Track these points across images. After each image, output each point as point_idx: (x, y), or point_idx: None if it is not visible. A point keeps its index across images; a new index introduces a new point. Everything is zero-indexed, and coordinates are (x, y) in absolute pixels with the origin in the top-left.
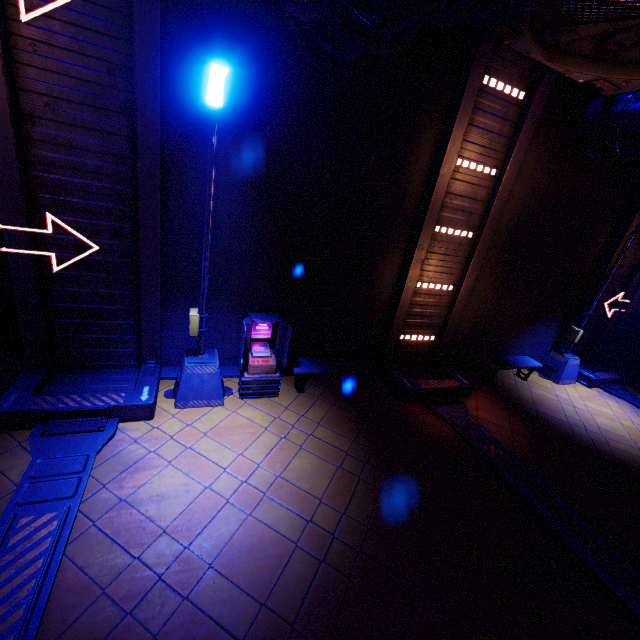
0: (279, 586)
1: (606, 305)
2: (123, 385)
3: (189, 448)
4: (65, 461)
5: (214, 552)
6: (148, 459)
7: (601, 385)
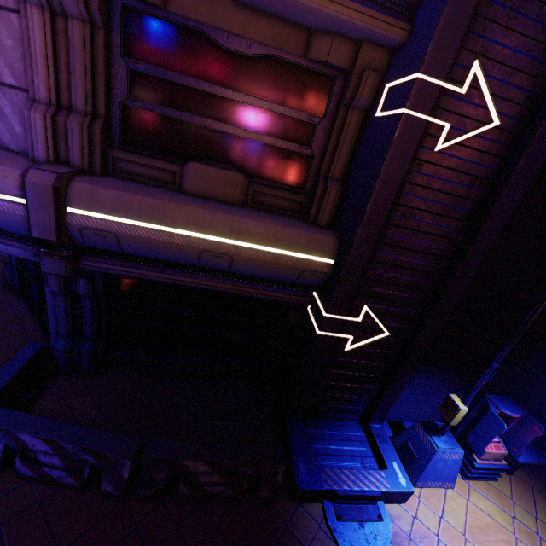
0: None
1: None
2: (361, 448)
3: None
4: None
5: None
6: None
7: None
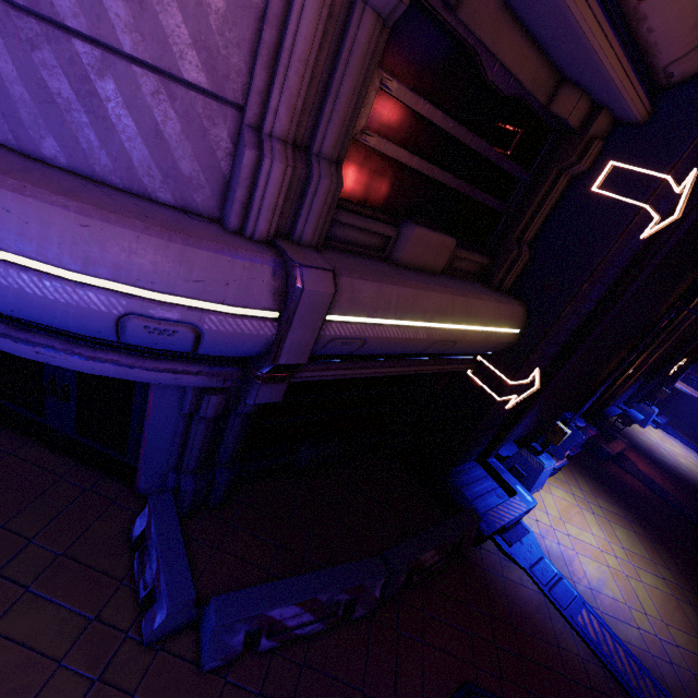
0: (694, 626)
1: (674, 368)
2: (489, 483)
3: (569, 535)
4: (541, 566)
5: (657, 613)
6: (564, 551)
7: (661, 426)
